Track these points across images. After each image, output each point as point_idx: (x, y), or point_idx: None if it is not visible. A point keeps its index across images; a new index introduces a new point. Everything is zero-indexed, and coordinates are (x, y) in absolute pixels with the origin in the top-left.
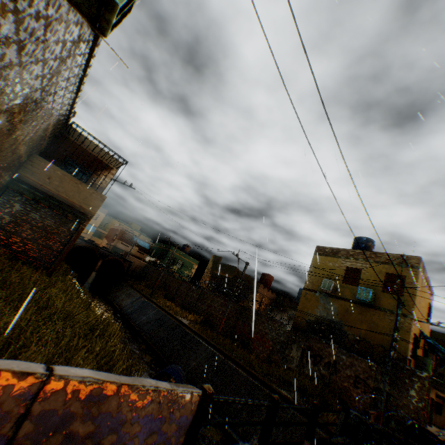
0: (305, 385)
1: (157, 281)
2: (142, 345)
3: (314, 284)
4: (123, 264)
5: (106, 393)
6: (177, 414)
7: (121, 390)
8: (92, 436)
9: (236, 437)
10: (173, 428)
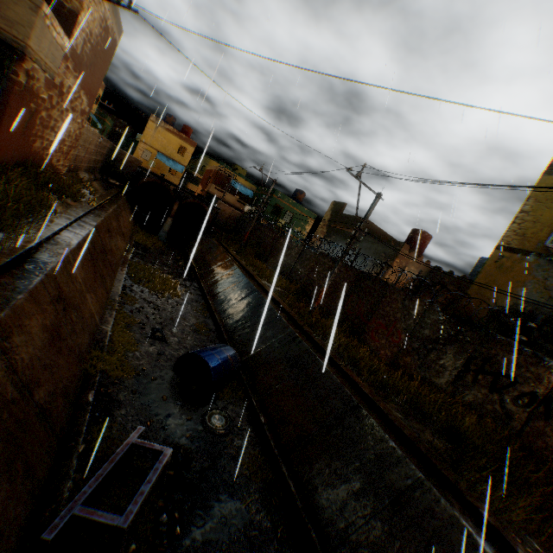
0: (462, 430)
1: (246, 234)
2: (203, 311)
3: (526, 239)
4: (207, 210)
5: None
6: None
7: None
8: None
9: (292, 485)
10: None
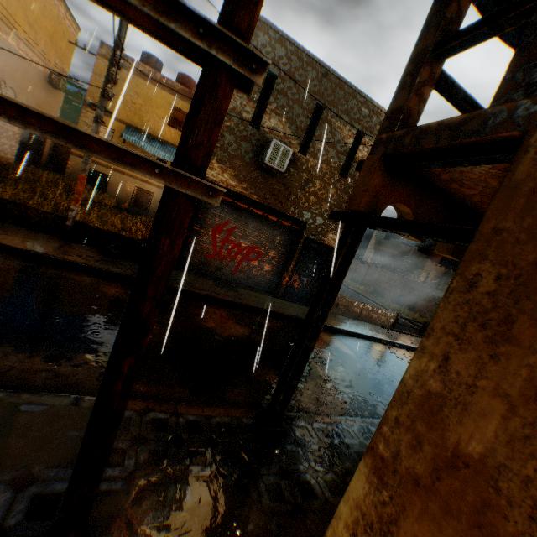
0: None
1: None
2: None
3: None
4: None
5: (374, 309)
6: (390, 318)
7: (377, 309)
8: (372, 318)
9: None
10: (389, 321)
